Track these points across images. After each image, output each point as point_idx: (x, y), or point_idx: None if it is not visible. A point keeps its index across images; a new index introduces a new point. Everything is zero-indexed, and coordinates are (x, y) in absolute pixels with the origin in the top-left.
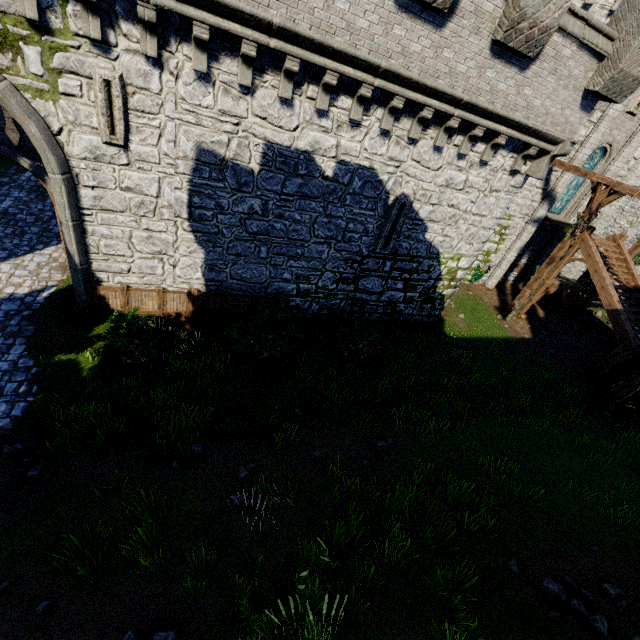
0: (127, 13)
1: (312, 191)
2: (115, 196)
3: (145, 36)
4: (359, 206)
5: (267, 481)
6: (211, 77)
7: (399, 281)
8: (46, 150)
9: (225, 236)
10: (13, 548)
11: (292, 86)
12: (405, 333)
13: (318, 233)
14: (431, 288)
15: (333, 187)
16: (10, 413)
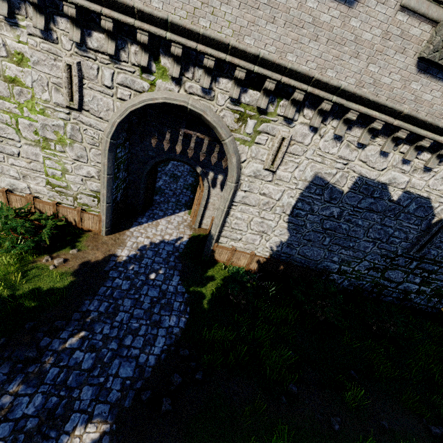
0: (310, 105)
1: (377, 208)
2: (254, 197)
3: (316, 116)
4: (408, 221)
5: (356, 440)
6: (342, 138)
7: (418, 277)
8: (234, 170)
9: (306, 228)
10: (199, 438)
11: (393, 145)
12: (415, 319)
13: (370, 234)
14: (442, 287)
15: (393, 207)
16: (178, 324)
